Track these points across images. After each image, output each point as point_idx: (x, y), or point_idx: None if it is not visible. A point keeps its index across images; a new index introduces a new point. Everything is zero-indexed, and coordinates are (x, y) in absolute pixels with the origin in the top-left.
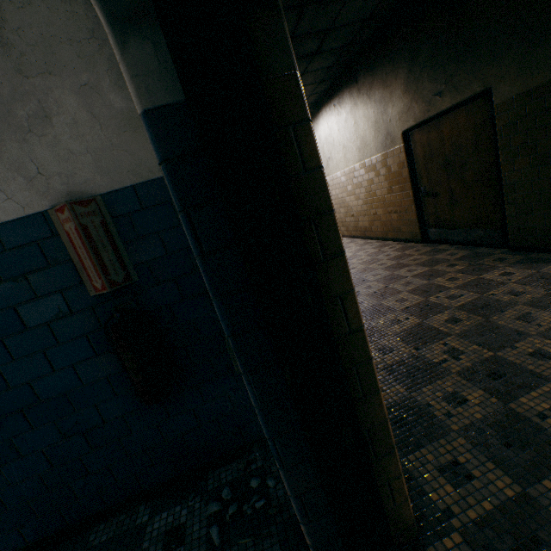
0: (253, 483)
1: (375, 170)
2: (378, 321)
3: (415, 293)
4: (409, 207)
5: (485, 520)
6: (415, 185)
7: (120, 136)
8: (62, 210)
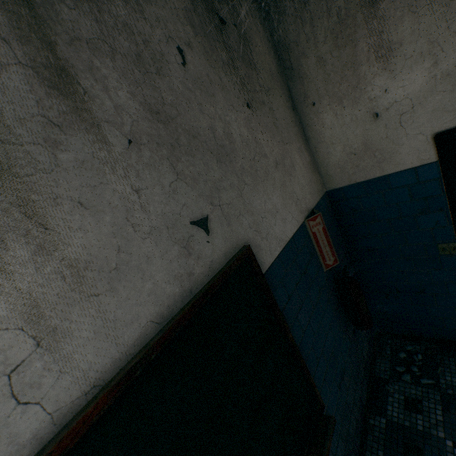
0: (402, 355)
1: None
2: None
3: None
4: None
5: None
6: None
7: (311, 174)
8: (314, 219)
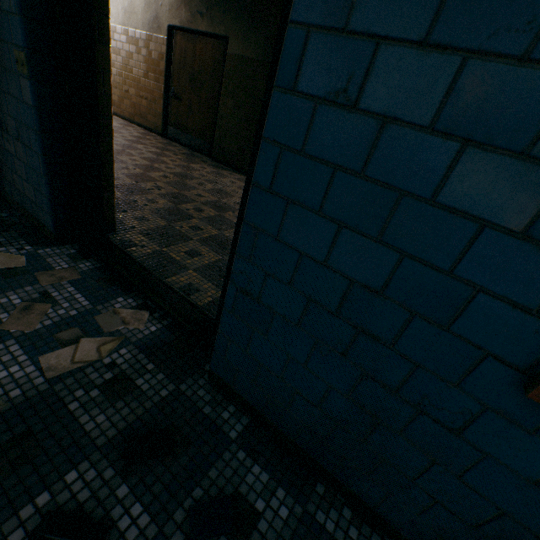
0: None
1: (138, 46)
2: None
3: (146, 160)
4: (159, 100)
5: (150, 229)
6: (168, 83)
7: None
8: None
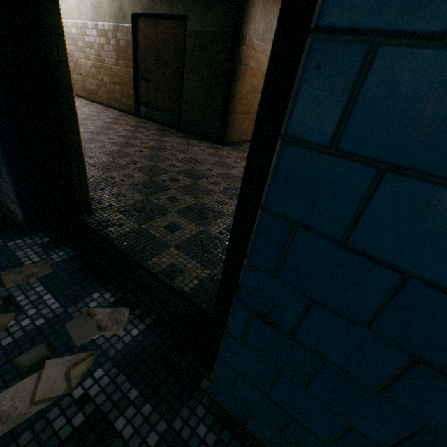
0: None
1: (107, 37)
2: (91, 145)
3: (122, 137)
4: (130, 84)
5: (127, 205)
6: (136, 67)
7: None
8: None
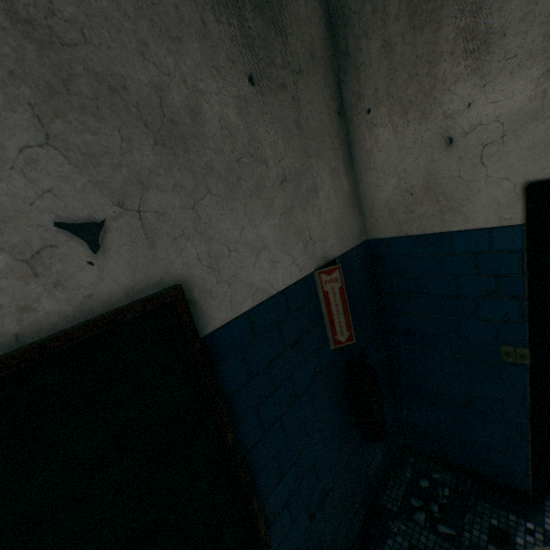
0: (424, 483)
1: None
2: None
3: None
4: None
5: None
6: None
7: (346, 211)
8: (330, 272)
